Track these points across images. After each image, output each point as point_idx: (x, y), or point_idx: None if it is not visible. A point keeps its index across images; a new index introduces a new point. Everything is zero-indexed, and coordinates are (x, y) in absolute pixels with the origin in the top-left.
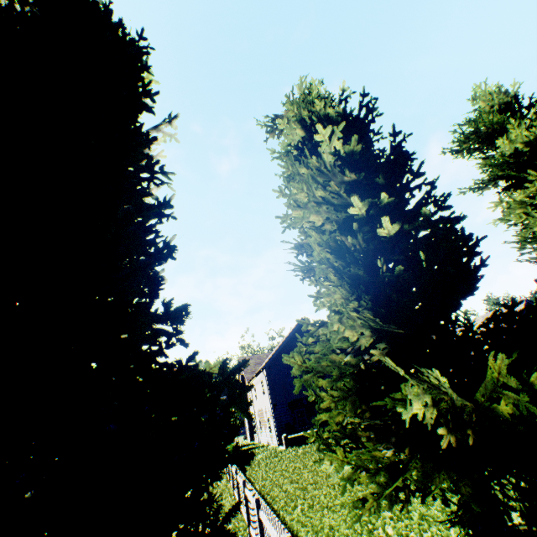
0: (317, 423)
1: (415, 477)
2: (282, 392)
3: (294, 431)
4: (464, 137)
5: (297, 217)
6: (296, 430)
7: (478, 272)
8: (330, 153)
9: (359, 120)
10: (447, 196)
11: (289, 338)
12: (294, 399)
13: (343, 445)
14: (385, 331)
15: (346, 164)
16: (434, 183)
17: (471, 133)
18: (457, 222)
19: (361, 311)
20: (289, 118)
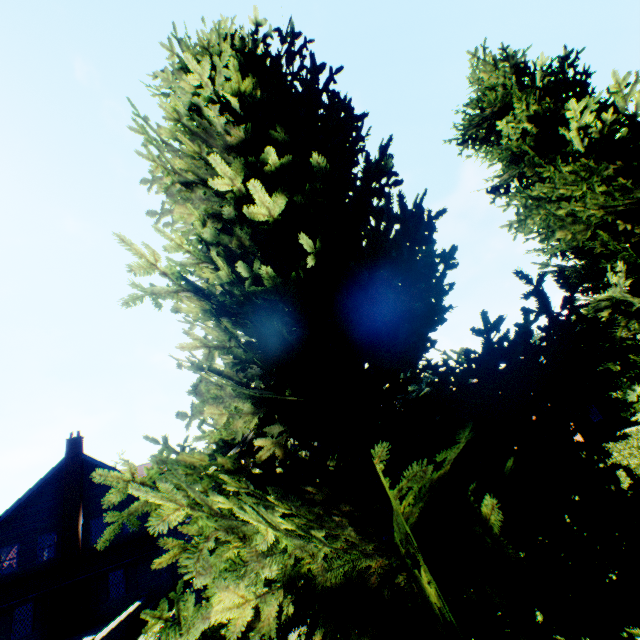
0: (181, 585)
1: None
2: None
3: None
4: (466, 122)
5: (151, 211)
6: None
7: (443, 278)
8: (204, 98)
9: (271, 59)
10: (384, 150)
11: None
12: None
13: (210, 632)
14: (281, 401)
15: (239, 119)
16: (357, 126)
17: (474, 117)
18: (378, 178)
19: (233, 367)
20: (174, 67)
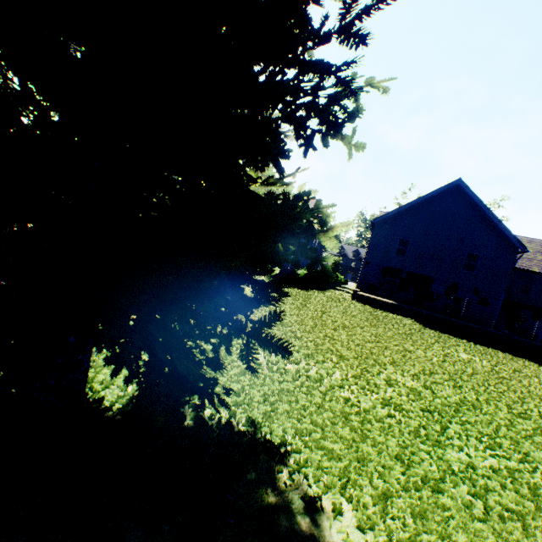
0: None
1: (313, 351)
2: (382, 254)
3: (375, 294)
4: None
5: None
6: (378, 295)
7: None
8: None
9: None
10: None
11: (425, 201)
12: (391, 267)
13: None
14: None
15: None
16: None
17: None
18: None
19: None
20: None
